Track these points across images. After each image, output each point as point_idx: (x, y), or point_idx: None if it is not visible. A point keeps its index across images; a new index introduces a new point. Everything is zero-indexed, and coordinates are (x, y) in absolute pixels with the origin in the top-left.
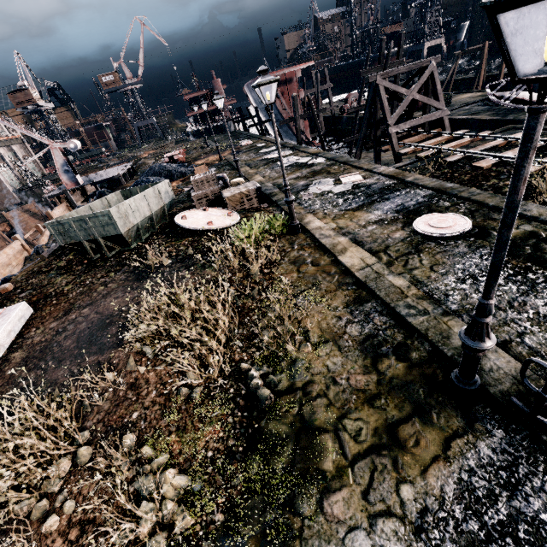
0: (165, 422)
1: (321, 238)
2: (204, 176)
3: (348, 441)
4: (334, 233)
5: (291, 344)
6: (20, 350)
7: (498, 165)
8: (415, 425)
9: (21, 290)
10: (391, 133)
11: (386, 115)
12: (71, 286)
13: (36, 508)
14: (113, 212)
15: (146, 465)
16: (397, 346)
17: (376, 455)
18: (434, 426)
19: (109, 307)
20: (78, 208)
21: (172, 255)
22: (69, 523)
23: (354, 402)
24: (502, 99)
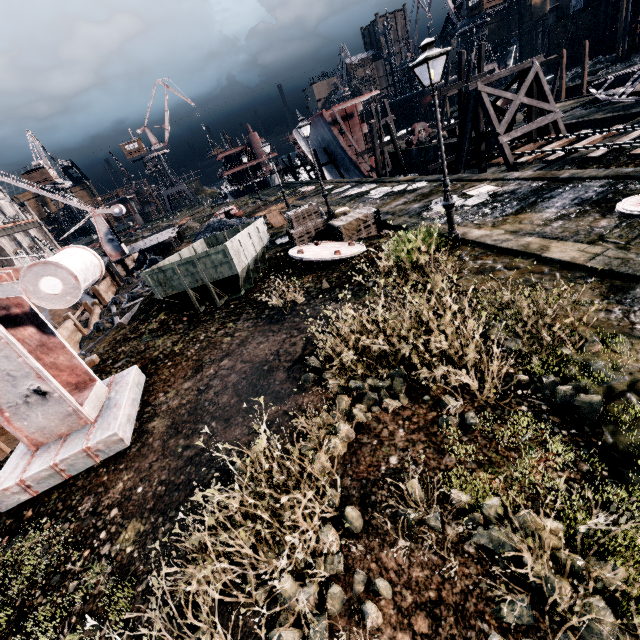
0: (451, 460)
1: (499, 243)
2: (305, 209)
3: None
4: (513, 236)
5: (565, 347)
6: (158, 418)
7: None
8: None
9: (113, 360)
10: (501, 143)
11: (494, 124)
12: (182, 345)
13: (331, 596)
14: (228, 247)
15: (474, 513)
16: None
17: None
18: None
19: (257, 353)
20: (170, 257)
21: (302, 292)
22: (400, 610)
23: None
24: (616, 95)
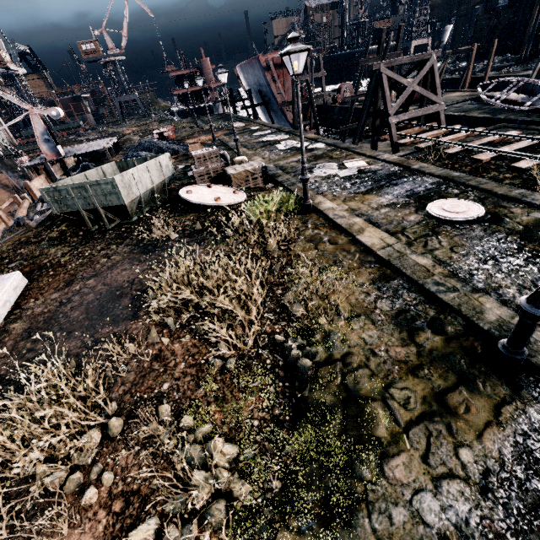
0: (201, 393)
1: (336, 218)
2: (207, 152)
3: (398, 409)
4: (348, 214)
5: (323, 318)
6: (20, 321)
7: (496, 159)
8: (463, 393)
9: (10, 260)
10: (390, 123)
11: (387, 105)
12: (68, 258)
13: (70, 480)
14: (117, 180)
15: (189, 435)
16: (431, 320)
17: (429, 421)
18: (481, 394)
19: (118, 278)
20: (73, 176)
21: (178, 229)
22: (110, 495)
23: (397, 372)
24: (493, 99)
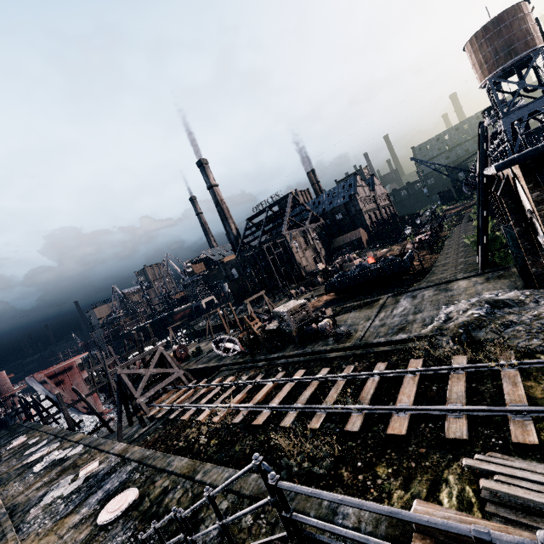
0: None
1: None
2: None
3: None
4: None
5: None
6: None
7: (196, 413)
8: None
9: None
10: (139, 403)
11: (132, 392)
12: None
13: None
14: None
15: None
16: None
17: None
18: None
19: None
20: None
21: None
22: None
23: None
24: (219, 350)
